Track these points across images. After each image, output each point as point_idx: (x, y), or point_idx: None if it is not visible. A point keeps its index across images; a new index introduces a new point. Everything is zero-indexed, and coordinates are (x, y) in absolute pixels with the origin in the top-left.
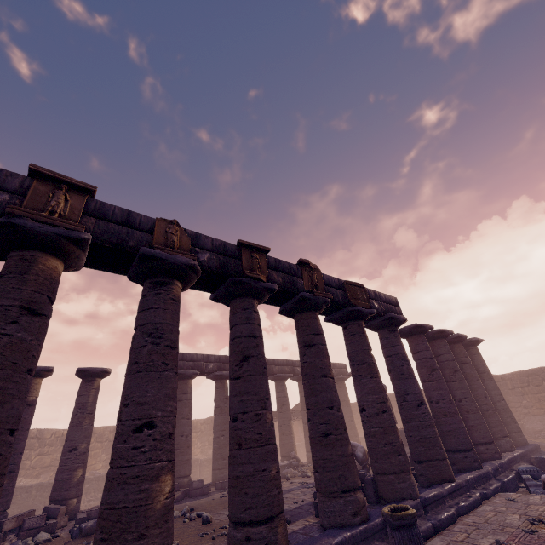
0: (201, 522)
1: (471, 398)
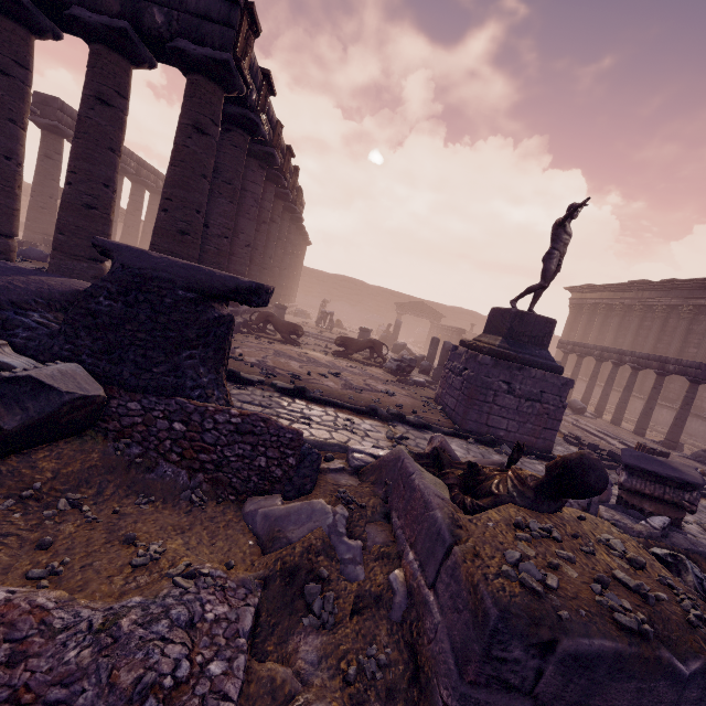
0: None
1: (295, 274)
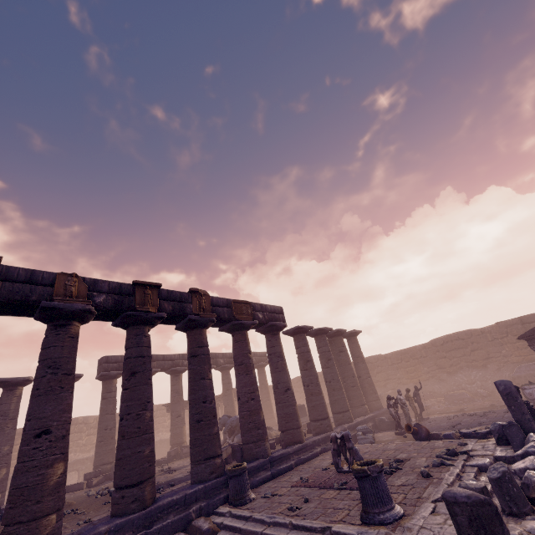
0: (110, 495)
1: (338, 379)
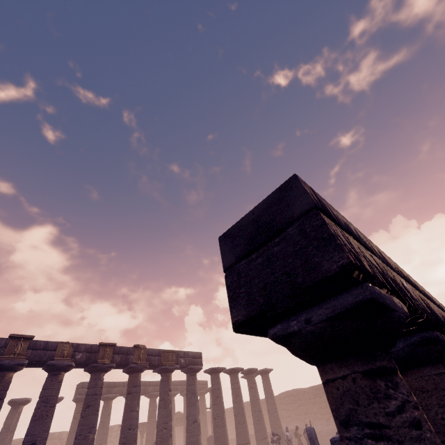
0: None
1: (242, 413)
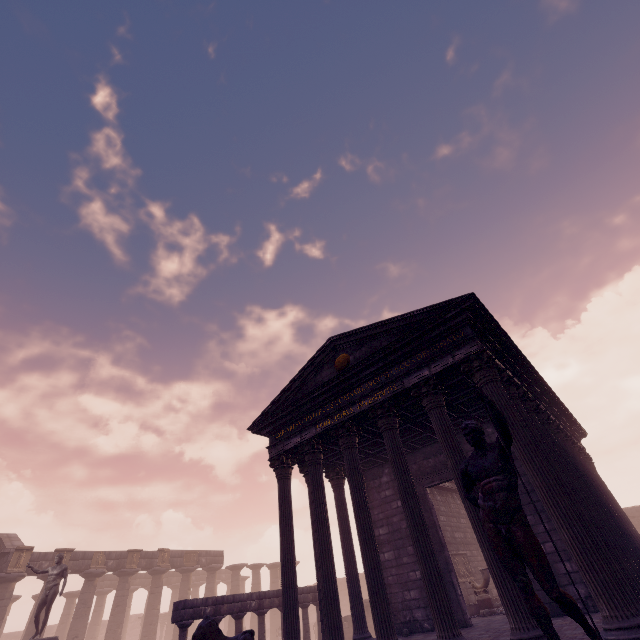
0: None
1: None
